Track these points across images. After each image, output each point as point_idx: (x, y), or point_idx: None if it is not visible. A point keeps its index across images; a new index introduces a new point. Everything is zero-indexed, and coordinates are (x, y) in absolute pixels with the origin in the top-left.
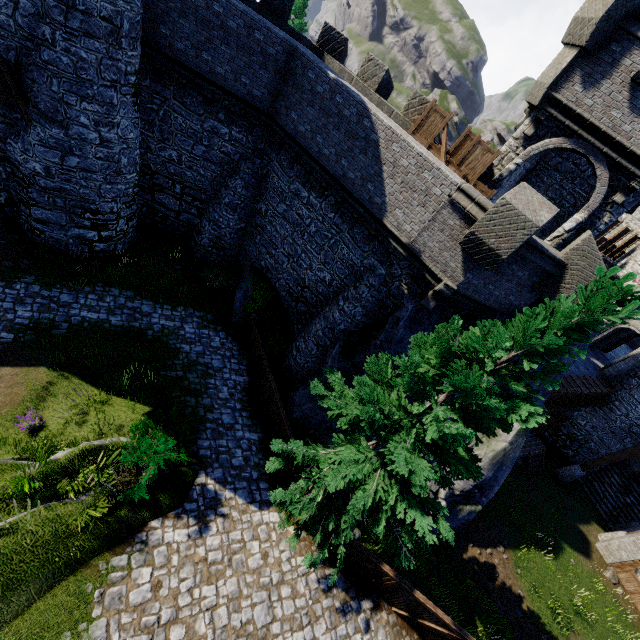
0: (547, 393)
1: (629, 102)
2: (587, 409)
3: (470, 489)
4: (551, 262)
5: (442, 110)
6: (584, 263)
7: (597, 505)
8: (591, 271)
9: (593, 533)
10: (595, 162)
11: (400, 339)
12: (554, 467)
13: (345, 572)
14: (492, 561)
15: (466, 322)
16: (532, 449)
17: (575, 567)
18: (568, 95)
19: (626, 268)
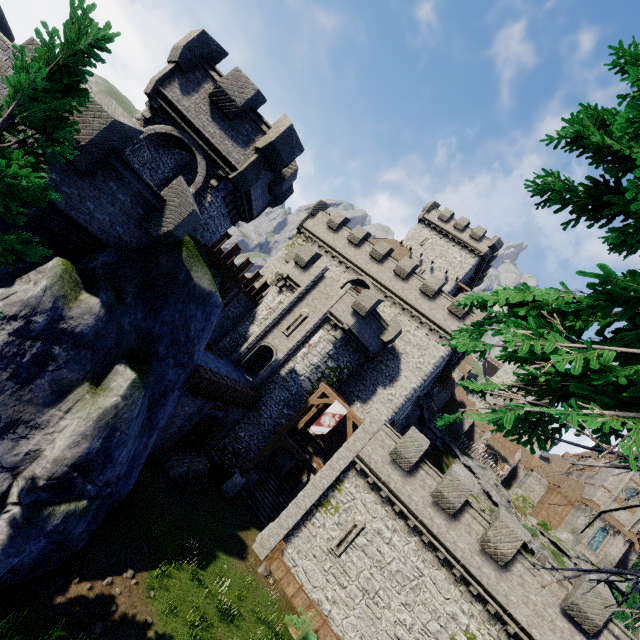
0: (181, 363)
1: (211, 114)
2: (245, 420)
3: (65, 473)
4: (150, 192)
5: None
6: (179, 200)
7: (259, 513)
8: (185, 208)
9: (252, 537)
10: (196, 151)
11: None
12: (220, 485)
13: None
14: (111, 593)
15: (72, 259)
16: (194, 465)
17: (228, 572)
18: (172, 94)
19: (262, 303)
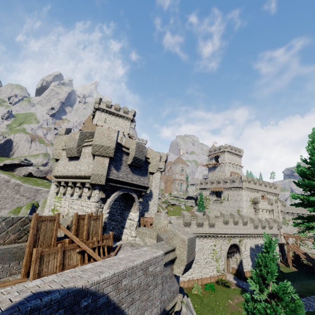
0: None
1: (131, 171)
2: None
3: None
4: None
5: (49, 216)
6: None
7: None
8: None
9: None
10: (131, 193)
11: None
12: None
13: None
14: None
15: None
16: None
17: None
18: (113, 175)
19: None
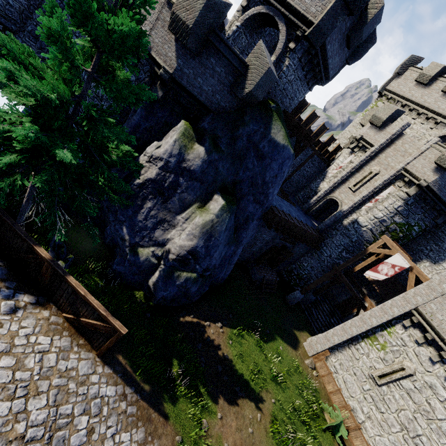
0: (258, 201)
1: None
2: (308, 254)
3: (185, 254)
4: (237, 60)
5: None
6: (258, 62)
7: (312, 323)
8: (262, 68)
9: (304, 337)
10: (278, 21)
11: (137, 124)
12: (285, 295)
13: (13, 271)
14: (208, 331)
15: (193, 124)
16: (268, 275)
17: (282, 352)
18: None
19: (333, 163)
